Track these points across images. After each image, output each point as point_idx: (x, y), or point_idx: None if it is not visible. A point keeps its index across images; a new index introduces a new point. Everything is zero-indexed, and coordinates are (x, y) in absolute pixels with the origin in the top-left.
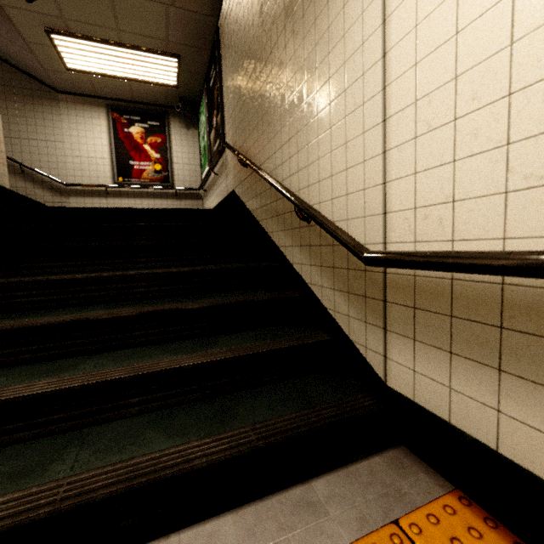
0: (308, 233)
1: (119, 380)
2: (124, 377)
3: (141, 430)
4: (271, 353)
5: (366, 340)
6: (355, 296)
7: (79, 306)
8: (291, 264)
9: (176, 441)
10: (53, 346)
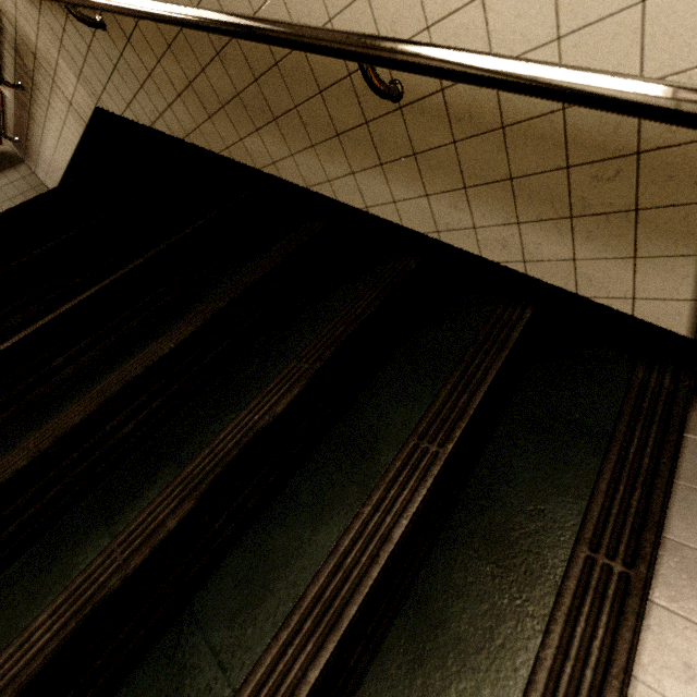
0: (403, 125)
1: (325, 675)
2: (329, 662)
3: (421, 692)
4: (488, 397)
5: (636, 287)
6: (599, 217)
7: (25, 550)
8: (361, 212)
9: (513, 673)
10: (73, 694)
